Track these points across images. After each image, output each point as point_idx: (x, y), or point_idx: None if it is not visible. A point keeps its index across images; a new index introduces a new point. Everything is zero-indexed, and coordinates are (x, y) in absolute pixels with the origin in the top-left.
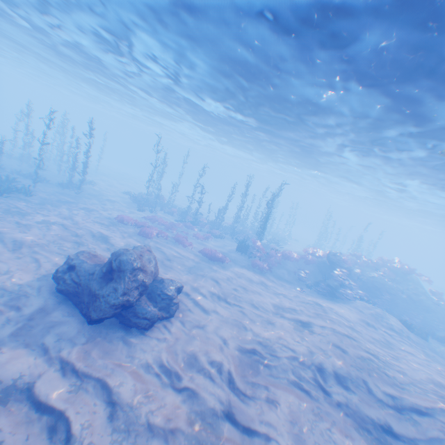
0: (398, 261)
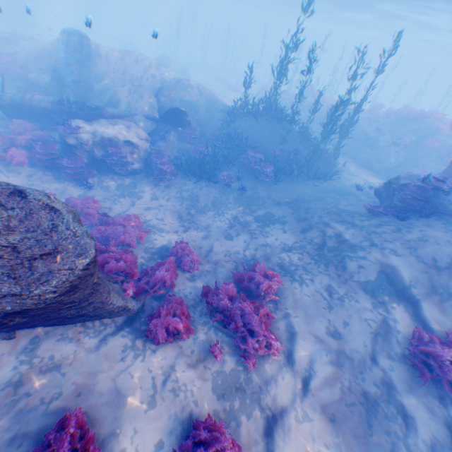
0: (432, 113)
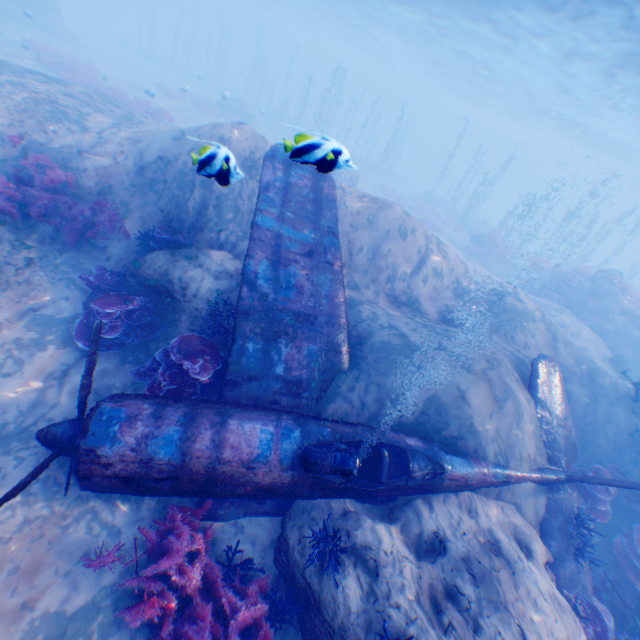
0: None
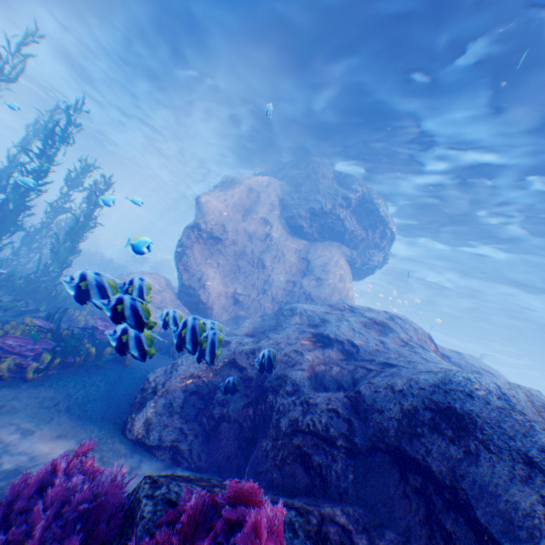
0: None
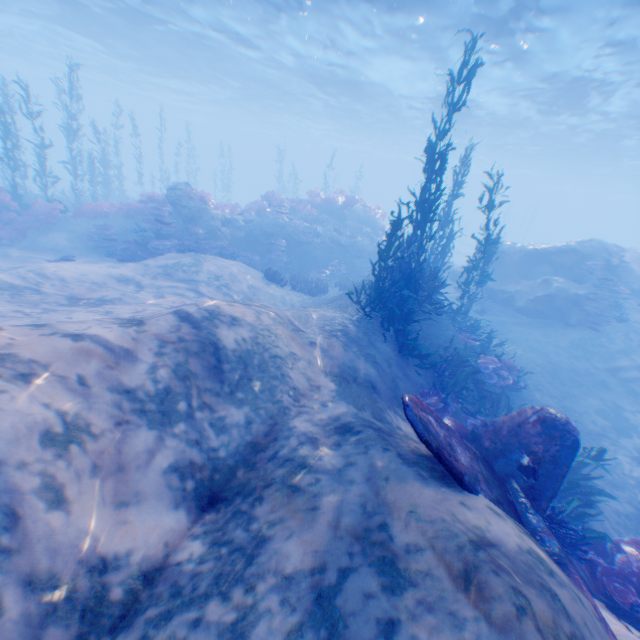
0: (342, 195)
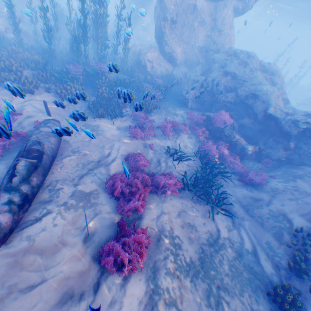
0: None
